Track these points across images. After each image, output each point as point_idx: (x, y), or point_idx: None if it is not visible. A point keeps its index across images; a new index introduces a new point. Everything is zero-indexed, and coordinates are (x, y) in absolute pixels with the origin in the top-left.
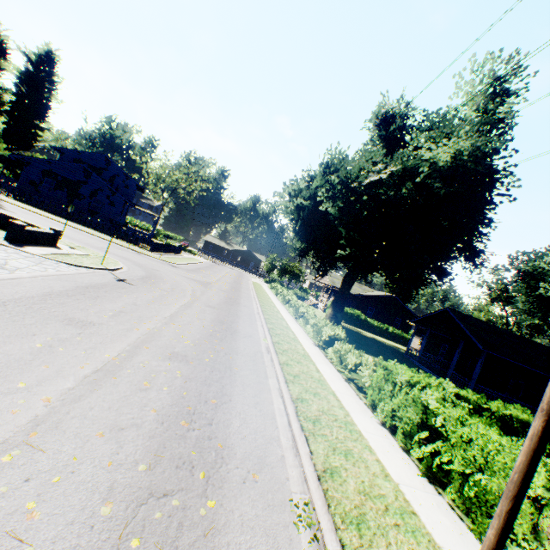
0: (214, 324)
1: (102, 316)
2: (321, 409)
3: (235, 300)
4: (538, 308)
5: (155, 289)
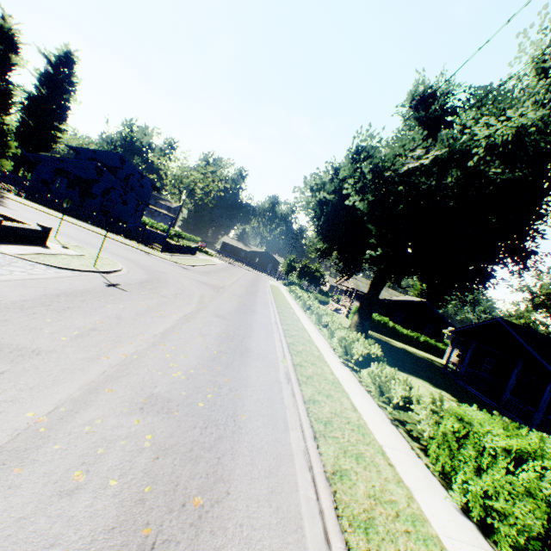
0: (220, 341)
1: (59, 338)
2: (372, 492)
3: (250, 306)
4: None
5: (153, 295)
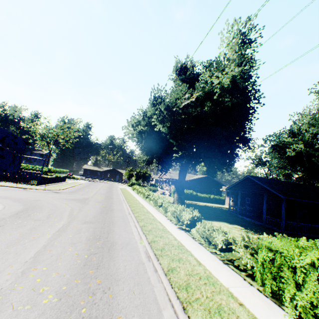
0: (89, 244)
1: None
2: None
3: (109, 207)
4: (288, 164)
5: (27, 222)
